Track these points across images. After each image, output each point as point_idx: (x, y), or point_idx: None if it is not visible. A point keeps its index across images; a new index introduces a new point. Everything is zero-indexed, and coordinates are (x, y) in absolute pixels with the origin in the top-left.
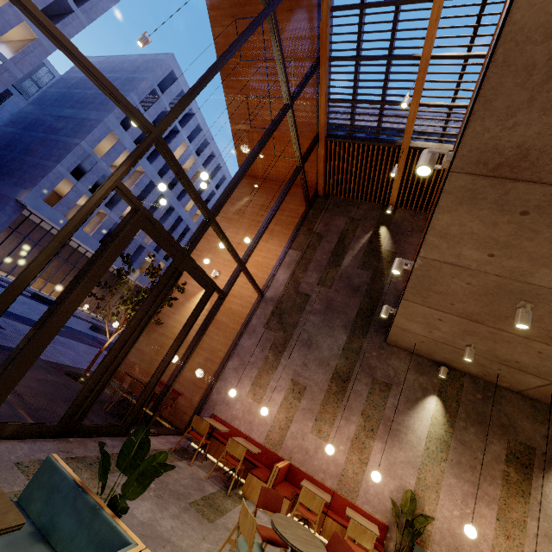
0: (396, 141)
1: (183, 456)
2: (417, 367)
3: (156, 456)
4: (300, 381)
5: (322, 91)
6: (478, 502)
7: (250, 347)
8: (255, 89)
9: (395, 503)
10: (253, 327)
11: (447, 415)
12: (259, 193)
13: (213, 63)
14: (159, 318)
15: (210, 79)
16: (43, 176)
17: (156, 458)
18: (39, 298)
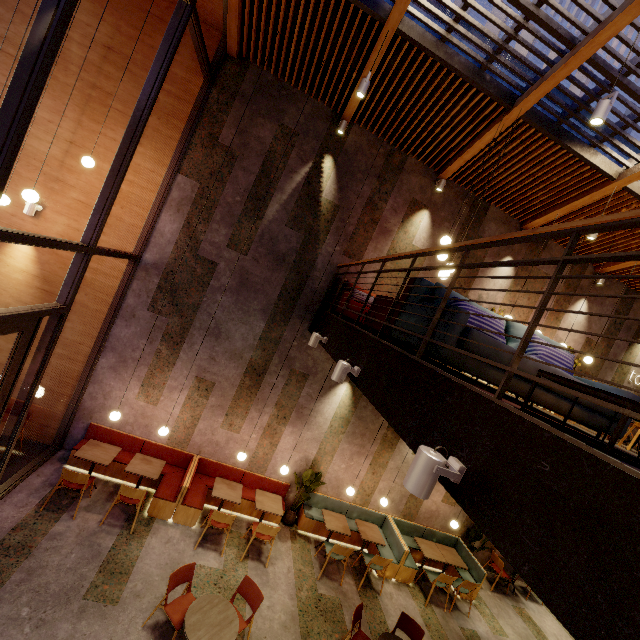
0: (380, 2)
1: (60, 507)
2: None
3: None
4: (207, 378)
5: None
6: (360, 457)
7: (131, 338)
8: None
9: (298, 477)
10: (130, 309)
11: (353, 398)
12: (93, 5)
13: None
14: None
15: None
16: None
17: None
18: None
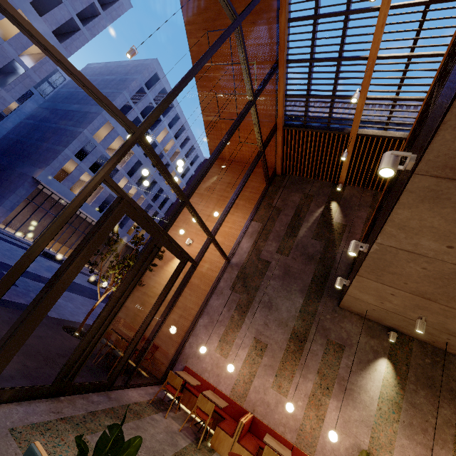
0: (345, 128)
1: (159, 408)
2: (367, 331)
3: (131, 442)
4: (262, 339)
5: (280, 88)
6: None
7: (218, 306)
8: (223, 87)
9: None
10: (220, 289)
11: (397, 377)
12: (226, 173)
13: (188, 71)
14: (142, 279)
15: (185, 85)
16: (54, 158)
17: (131, 444)
18: (48, 256)
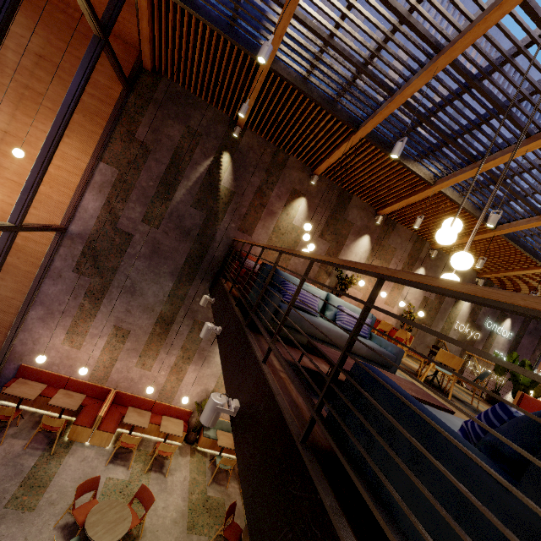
0: (257, 47)
1: None
2: None
3: None
4: (124, 327)
5: None
6: None
7: (57, 294)
8: None
9: (198, 405)
10: (57, 271)
11: None
12: (26, 20)
13: None
14: None
15: None
16: None
17: None
18: None
